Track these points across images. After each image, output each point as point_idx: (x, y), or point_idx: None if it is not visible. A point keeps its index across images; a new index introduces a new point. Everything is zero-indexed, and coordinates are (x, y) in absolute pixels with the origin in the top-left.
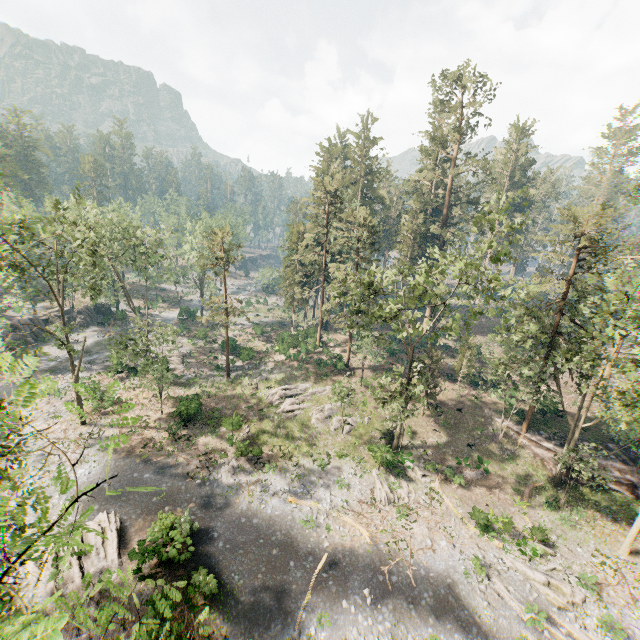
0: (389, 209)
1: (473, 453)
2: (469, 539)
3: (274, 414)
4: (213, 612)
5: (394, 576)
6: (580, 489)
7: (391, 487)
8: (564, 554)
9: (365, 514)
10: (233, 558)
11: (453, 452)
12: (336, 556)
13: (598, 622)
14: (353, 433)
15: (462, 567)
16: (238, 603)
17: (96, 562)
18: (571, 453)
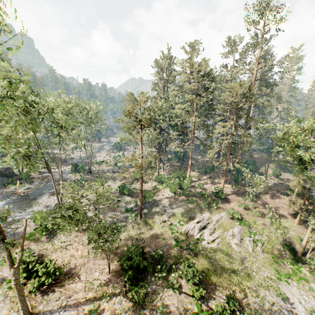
0: None
1: None
2: None
3: (201, 246)
4: None
5: None
6: None
7: None
8: None
9: None
10: None
11: None
12: None
13: None
14: (265, 250)
15: None
16: None
17: None
18: None
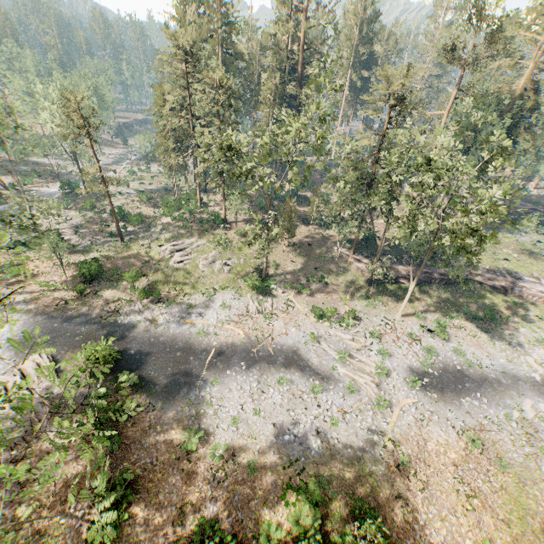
0: (250, 67)
1: (318, 273)
2: (310, 325)
3: (168, 266)
4: (139, 394)
5: (261, 352)
6: (382, 285)
7: (260, 303)
8: (366, 323)
9: (242, 322)
10: (148, 363)
11: (305, 274)
12: (222, 349)
13: (377, 352)
14: (232, 271)
15: (304, 340)
16: (156, 386)
17: (40, 384)
18: (375, 263)
